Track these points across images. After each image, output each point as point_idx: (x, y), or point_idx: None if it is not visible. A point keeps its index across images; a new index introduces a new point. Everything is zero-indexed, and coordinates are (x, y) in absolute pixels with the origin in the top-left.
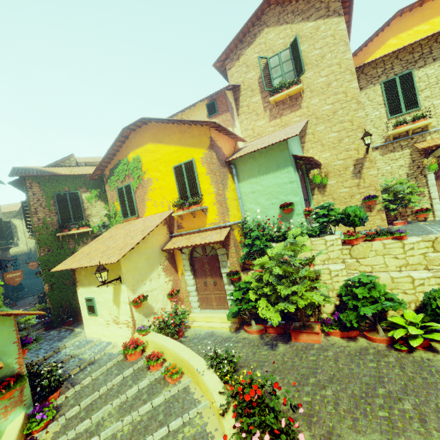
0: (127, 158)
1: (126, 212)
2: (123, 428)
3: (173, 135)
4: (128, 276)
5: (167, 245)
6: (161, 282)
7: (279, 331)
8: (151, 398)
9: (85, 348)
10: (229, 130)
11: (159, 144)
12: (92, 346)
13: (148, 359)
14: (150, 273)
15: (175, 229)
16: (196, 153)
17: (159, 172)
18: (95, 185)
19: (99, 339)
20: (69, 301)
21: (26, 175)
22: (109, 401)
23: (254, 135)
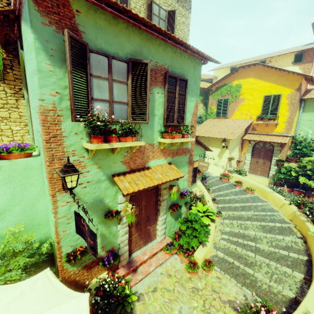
0: (232, 83)
1: (219, 114)
2: (236, 198)
3: (272, 76)
4: (230, 146)
5: (244, 137)
6: (236, 154)
7: (301, 193)
8: (243, 194)
9: None
10: None
11: (259, 79)
12: None
13: (237, 182)
14: (235, 148)
15: (250, 130)
16: (285, 91)
17: (252, 96)
18: (202, 94)
19: None
20: None
21: None
22: (226, 190)
23: None
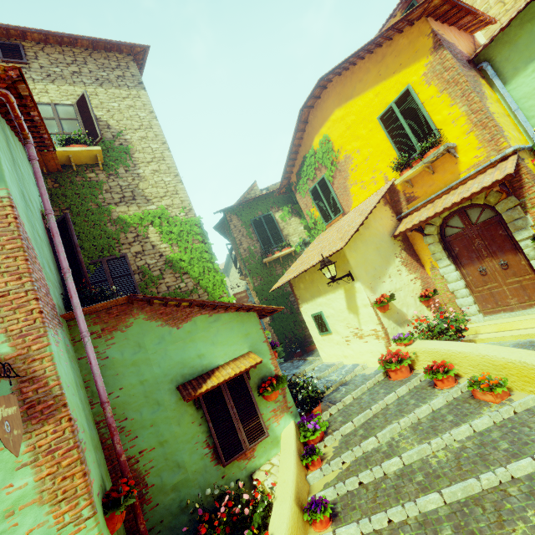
0: (312, 147)
1: (327, 214)
2: (435, 454)
3: (366, 75)
4: (359, 270)
5: (398, 229)
6: (405, 281)
7: None
8: (464, 419)
9: (328, 371)
10: (463, 3)
11: (348, 102)
12: (335, 370)
13: (430, 372)
14: (386, 268)
15: (403, 206)
16: (411, 75)
17: (359, 140)
18: (284, 202)
19: (340, 363)
20: (292, 331)
21: (225, 208)
22: (392, 420)
23: (506, 7)
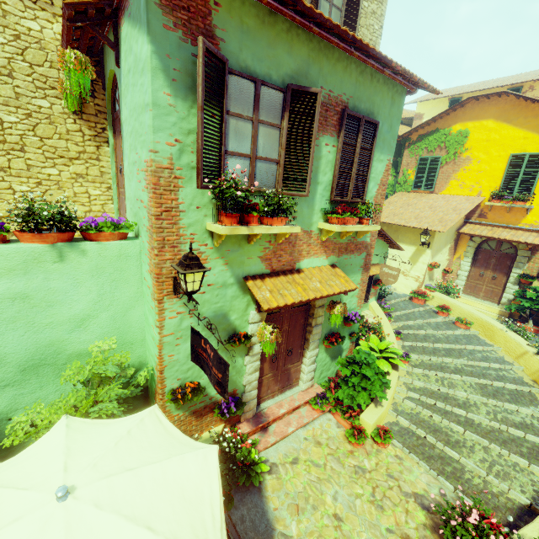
0: (451, 129)
1: (420, 184)
2: (437, 335)
3: (533, 118)
4: (434, 244)
5: (463, 229)
6: (444, 259)
7: None
8: (451, 329)
9: None
10: None
11: (504, 123)
12: None
13: (440, 308)
14: (443, 248)
15: (474, 216)
16: None
17: (487, 155)
18: None
19: None
20: None
21: None
22: (419, 318)
23: None
